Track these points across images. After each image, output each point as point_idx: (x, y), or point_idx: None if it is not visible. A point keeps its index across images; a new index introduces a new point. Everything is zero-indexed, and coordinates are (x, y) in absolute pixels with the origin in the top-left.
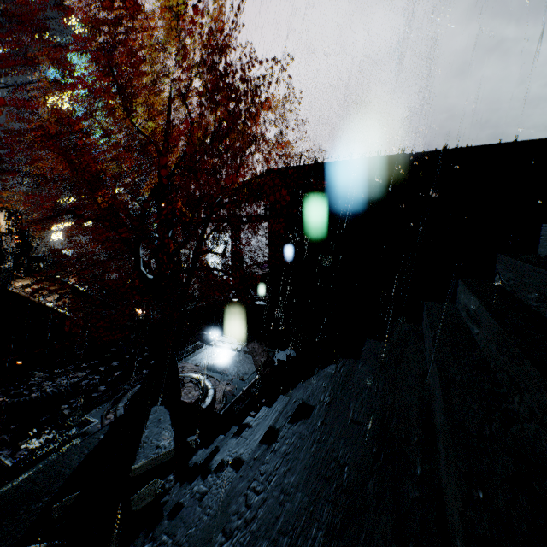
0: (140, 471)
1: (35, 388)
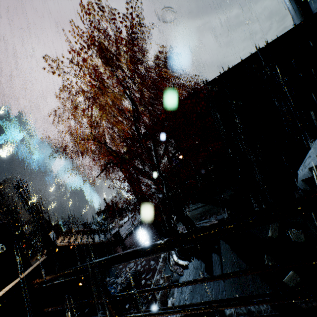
0: (275, 234)
1: (114, 286)
